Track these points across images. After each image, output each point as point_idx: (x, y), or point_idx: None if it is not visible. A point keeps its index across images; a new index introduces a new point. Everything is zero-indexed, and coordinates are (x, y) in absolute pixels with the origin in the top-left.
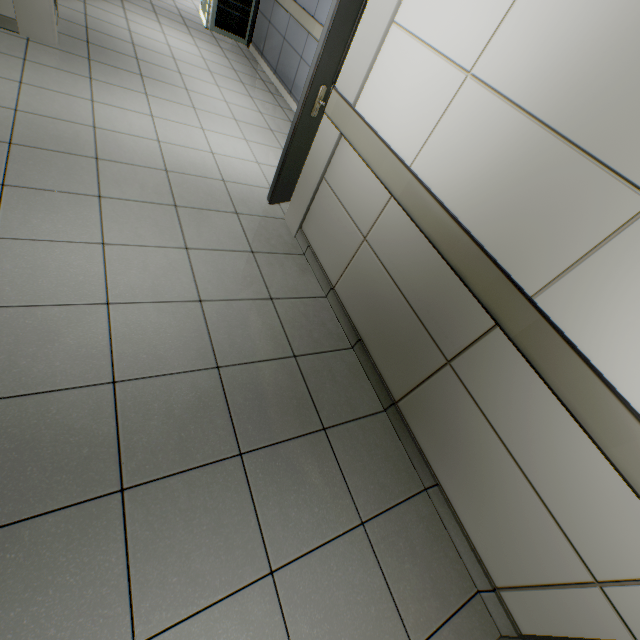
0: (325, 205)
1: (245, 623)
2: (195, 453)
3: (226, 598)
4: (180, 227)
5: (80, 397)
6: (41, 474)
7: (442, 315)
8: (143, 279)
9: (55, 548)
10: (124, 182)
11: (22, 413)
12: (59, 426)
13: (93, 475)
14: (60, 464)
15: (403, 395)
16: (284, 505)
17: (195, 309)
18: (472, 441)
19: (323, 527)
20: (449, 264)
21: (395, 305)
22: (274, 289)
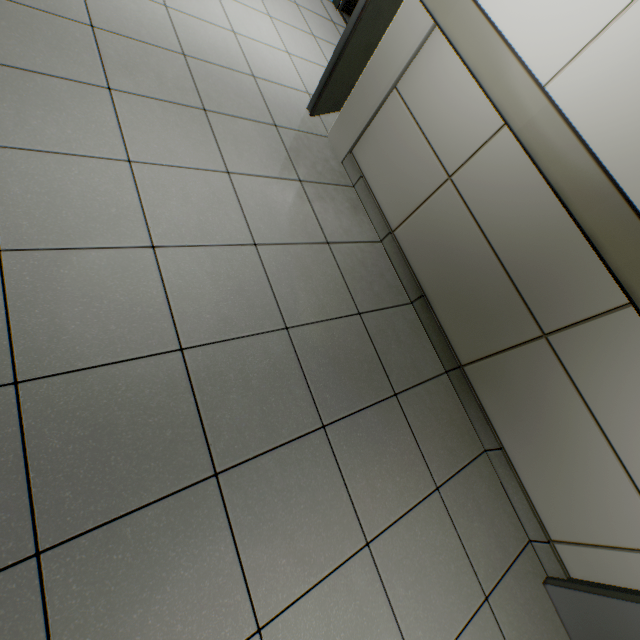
0: (393, 126)
1: (351, 594)
2: (280, 428)
3: (332, 573)
4: (215, 142)
5: (148, 369)
6: (127, 464)
7: (548, 284)
8: (186, 214)
9: (161, 543)
10: (135, 68)
11: (87, 392)
12: (133, 406)
13: (182, 460)
14: (145, 450)
15: (473, 360)
16: (370, 477)
17: (251, 255)
18: (556, 416)
19: (405, 495)
20: (580, 227)
21: (481, 264)
22: (329, 231)
